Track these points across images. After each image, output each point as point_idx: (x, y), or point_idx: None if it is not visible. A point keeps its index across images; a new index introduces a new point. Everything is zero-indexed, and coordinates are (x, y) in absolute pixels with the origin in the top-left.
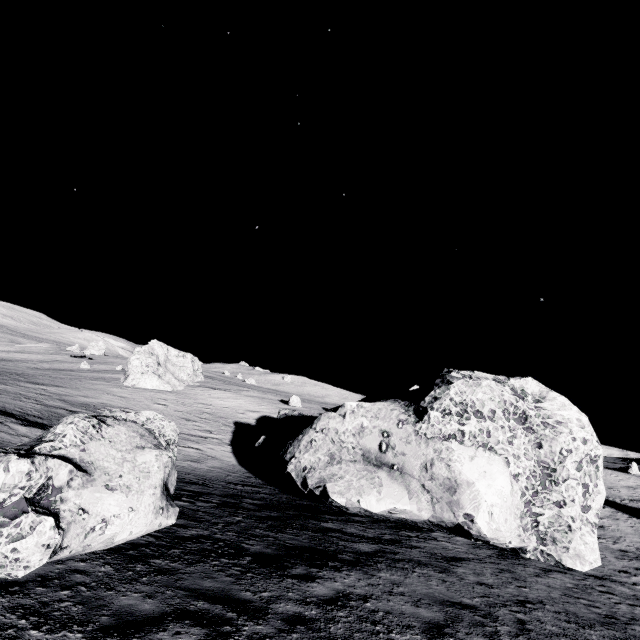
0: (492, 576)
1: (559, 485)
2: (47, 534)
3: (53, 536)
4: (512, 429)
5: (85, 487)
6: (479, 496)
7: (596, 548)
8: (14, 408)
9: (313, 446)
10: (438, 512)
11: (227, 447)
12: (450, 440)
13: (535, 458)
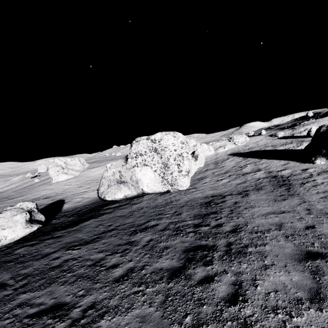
0: (145, 203)
1: (170, 168)
2: None
3: None
4: (152, 155)
5: None
6: (143, 182)
7: (186, 181)
8: None
9: (103, 184)
10: (136, 191)
11: (96, 191)
12: (134, 167)
13: (161, 162)
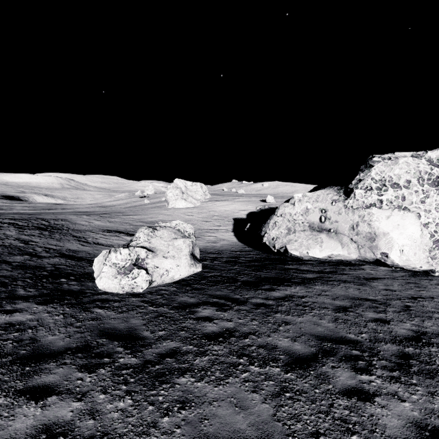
0: (398, 286)
1: None
2: (144, 276)
3: (147, 277)
4: (425, 192)
5: (154, 258)
6: (392, 241)
7: None
8: (122, 229)
9: (276, 225)
10: (362, 254)
11: (231, 233)
12: (371, 208)
13: None
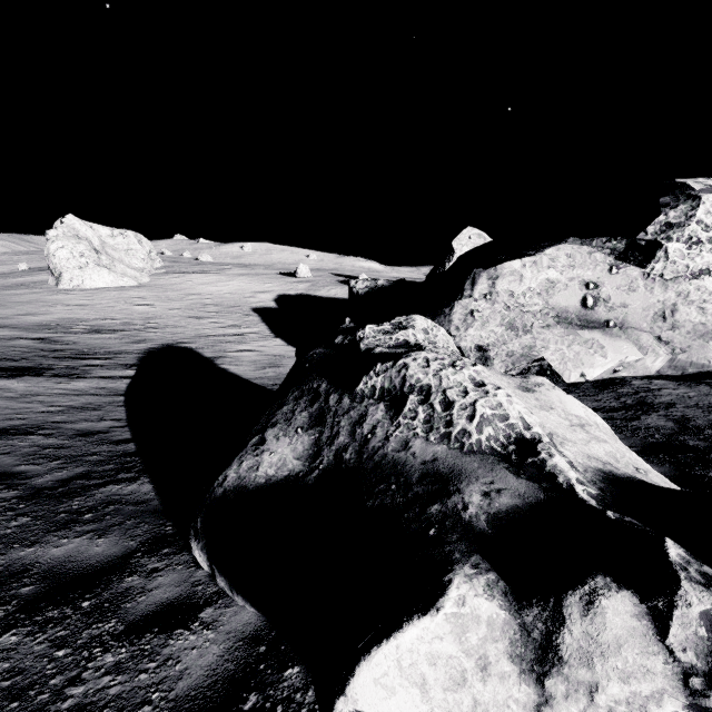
0: None
1: None
2: None
3: None
4: None
5: None
6: None
7: None
8: None
9: (477, 318)
10: (682, 363)
11: (276, 340)
12: (702, 277)
13: None
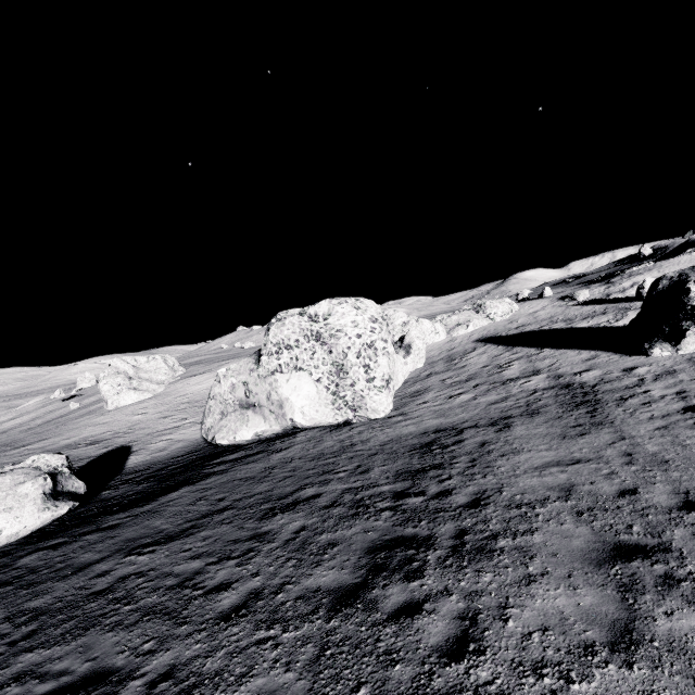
0: (299, 450)
1: (349, 373)
2: None
3: None
4: (312, 348)
5: None
6: (293, 405)
7: (384, 401)
8: None
9: (211, 411)
10: (280, 423)
11: (198, 426)
12: (275, 374)
13: (330, 362)
